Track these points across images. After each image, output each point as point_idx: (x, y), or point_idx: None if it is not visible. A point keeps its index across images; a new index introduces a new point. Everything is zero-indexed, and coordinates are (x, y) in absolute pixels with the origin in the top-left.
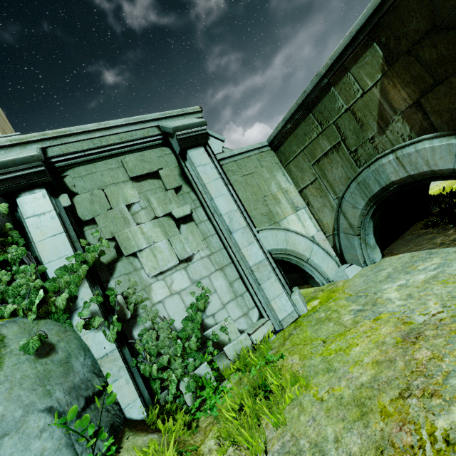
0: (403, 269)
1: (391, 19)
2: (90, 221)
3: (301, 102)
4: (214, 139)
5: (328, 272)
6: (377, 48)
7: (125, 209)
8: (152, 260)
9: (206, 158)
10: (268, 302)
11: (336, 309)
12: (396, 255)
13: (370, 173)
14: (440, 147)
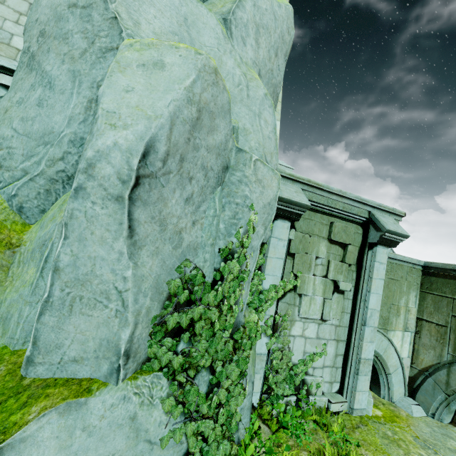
0: None
1: None
2: (291, 254)
3: None
4: None
5: (395, 394)
6: None
7: (313, 259)
8: (307, 306)
9: (385, 258)
10: (354, 390)
11: (404, 440)
12: None
13: None
14: None
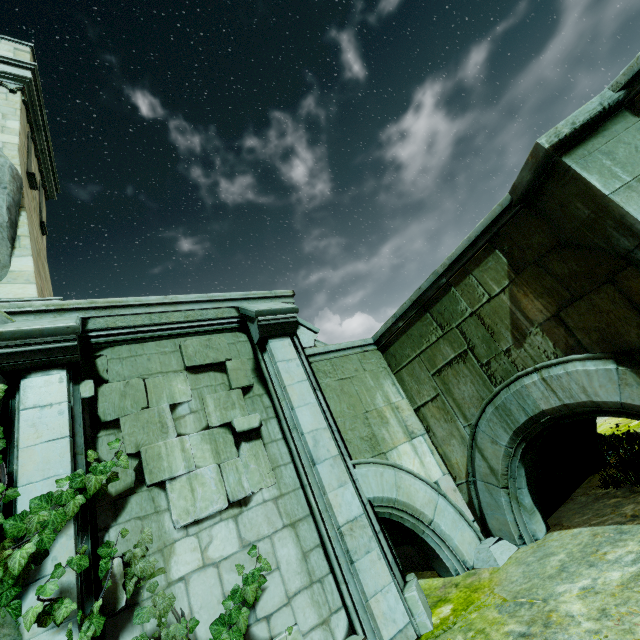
0: (584, 557)
1: (511, 231)
2: (112, 424)
3: (416, 299)
4: (305, 329)
5: (464, 549)
6: (500, 255)
7: (166, 410)
8: (186, 497)
9: (291, 352)
10: (366, 600)
11: (483, 628)
12: (568, 529)
13: (511, 395)
14: (597, 371)
